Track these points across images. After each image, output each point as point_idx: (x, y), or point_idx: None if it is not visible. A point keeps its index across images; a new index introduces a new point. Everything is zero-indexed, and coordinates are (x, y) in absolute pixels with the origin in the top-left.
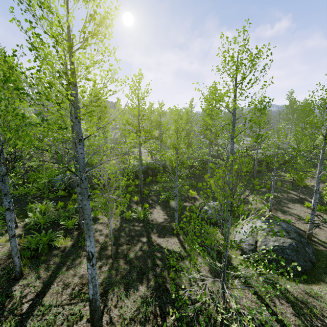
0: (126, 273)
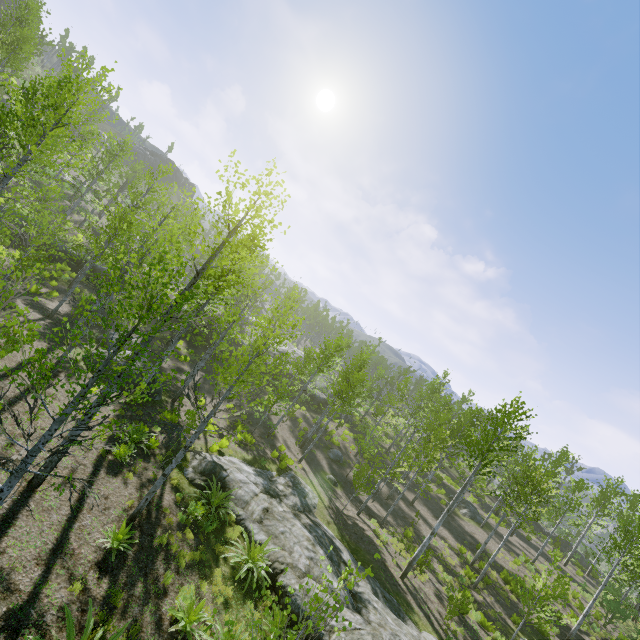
0: None
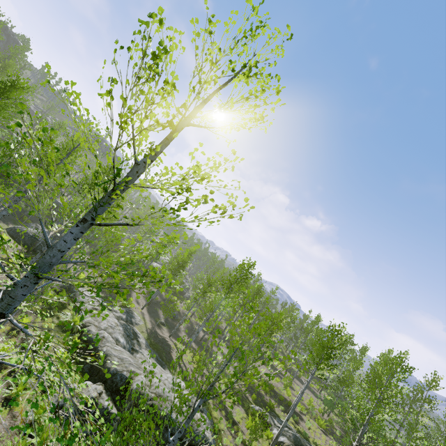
0: None
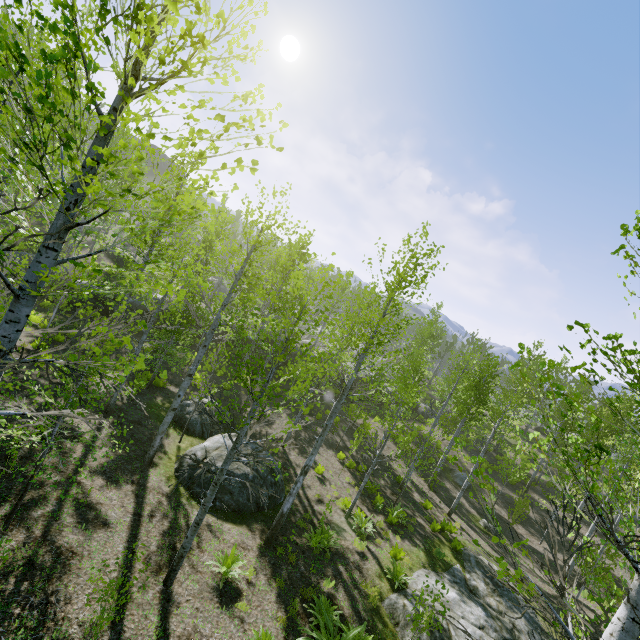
0: None
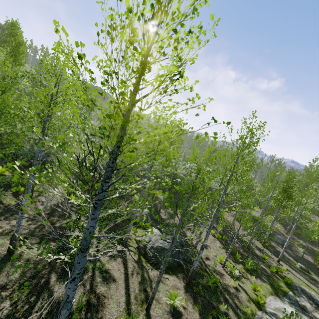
0: (46, 233)
